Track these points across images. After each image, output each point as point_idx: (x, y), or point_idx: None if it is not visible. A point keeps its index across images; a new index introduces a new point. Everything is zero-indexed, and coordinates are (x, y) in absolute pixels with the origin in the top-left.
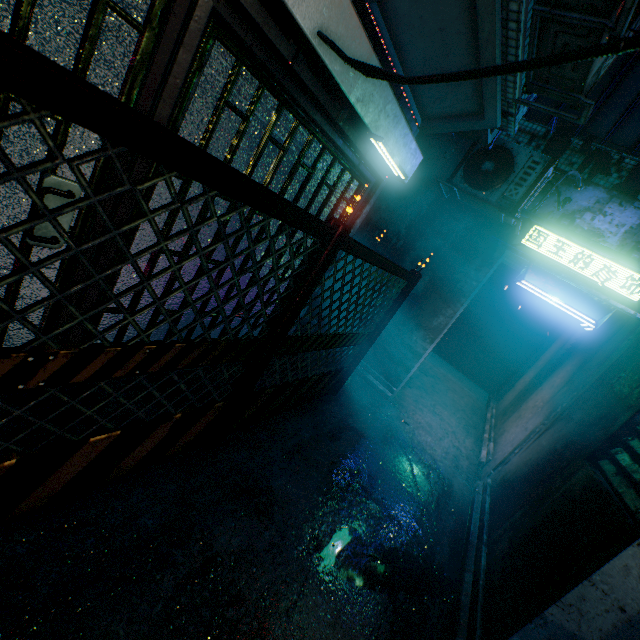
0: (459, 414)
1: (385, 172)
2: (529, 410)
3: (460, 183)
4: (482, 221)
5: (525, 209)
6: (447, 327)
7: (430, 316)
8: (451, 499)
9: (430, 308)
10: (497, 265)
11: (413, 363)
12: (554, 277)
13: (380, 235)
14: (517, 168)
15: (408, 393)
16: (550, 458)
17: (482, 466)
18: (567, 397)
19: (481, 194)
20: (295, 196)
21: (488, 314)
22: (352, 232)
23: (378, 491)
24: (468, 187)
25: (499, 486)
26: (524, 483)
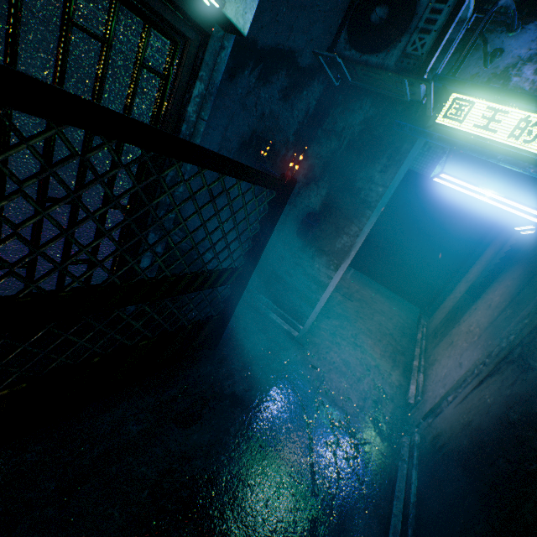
0: (386, 340)
1: (206, 17)
2: (462, 337)
3: (345, 50)
4: (383, 106)
5: (438, 73)
6: (355, 248)
7: (332, 237)
8: (364, 479)
9: (331, 228)
10: (409, 164)
11: (318, 295)
12: (486, 162)
13: (267, 148)
14: (421, 7)
15: (324, 326)
16: (503, 438)
17: (410, 408)
18: (514, 325)
19: (374, 59)
20: (6, 44)
21: (413, 230)
22: (186, 128)
23: (240, 507)
24: (356, 53)
25: (429, 456)
26: (464, 473)
